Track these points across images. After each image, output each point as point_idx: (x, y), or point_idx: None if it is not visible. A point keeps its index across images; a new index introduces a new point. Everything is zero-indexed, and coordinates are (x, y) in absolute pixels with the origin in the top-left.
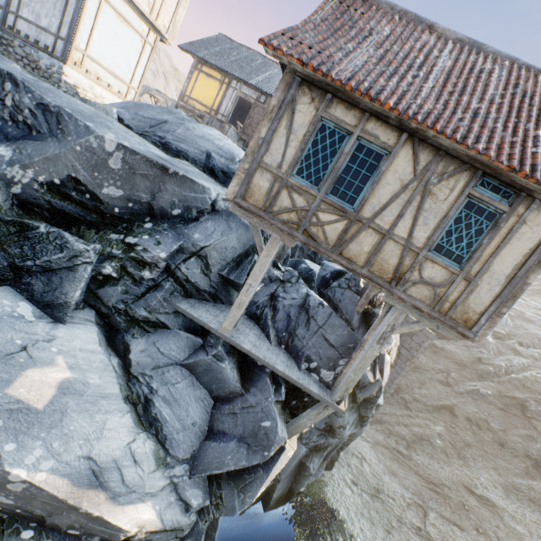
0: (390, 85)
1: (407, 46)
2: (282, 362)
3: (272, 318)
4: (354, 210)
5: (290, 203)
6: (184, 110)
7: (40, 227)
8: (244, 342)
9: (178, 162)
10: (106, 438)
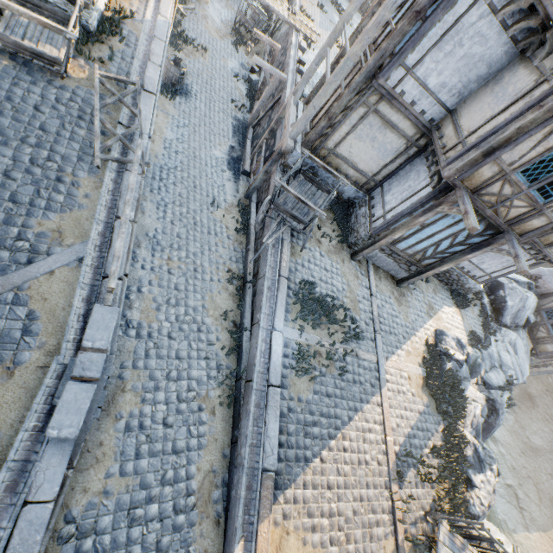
0: None
1: None
2: None
3: None
4: None
5: None
6: None
7: None
8: None
9: (523, 341)
10: None
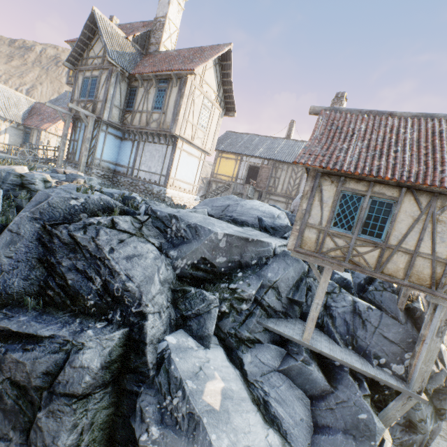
0: (382, 164)
1: (380, 133)
2: (356, 360)
3: (332, 324)
4: (382, 241)
5: (333, 244)
6: (215, 182)
7: (191, 290)
8: (322, 348)
9: (247, 230)
10: (253, 432)
